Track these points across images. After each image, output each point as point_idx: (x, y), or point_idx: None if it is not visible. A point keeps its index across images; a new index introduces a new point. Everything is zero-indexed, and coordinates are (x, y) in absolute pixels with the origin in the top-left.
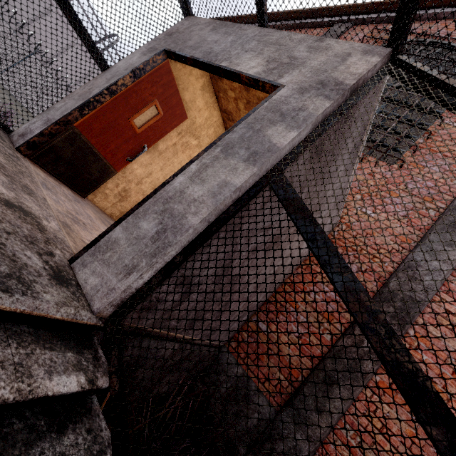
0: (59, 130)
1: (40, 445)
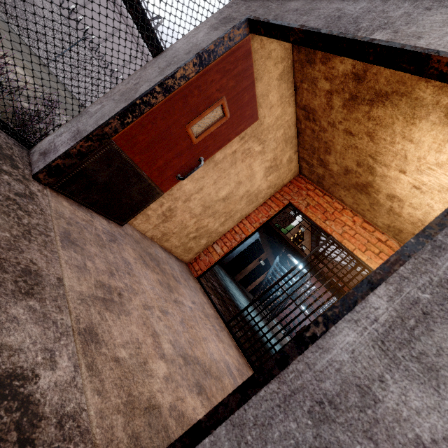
0: (91, 147)
1: None
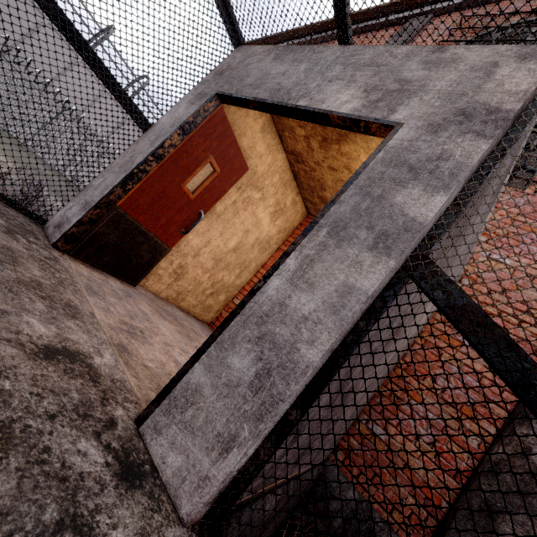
0: (100, 213)
1: None
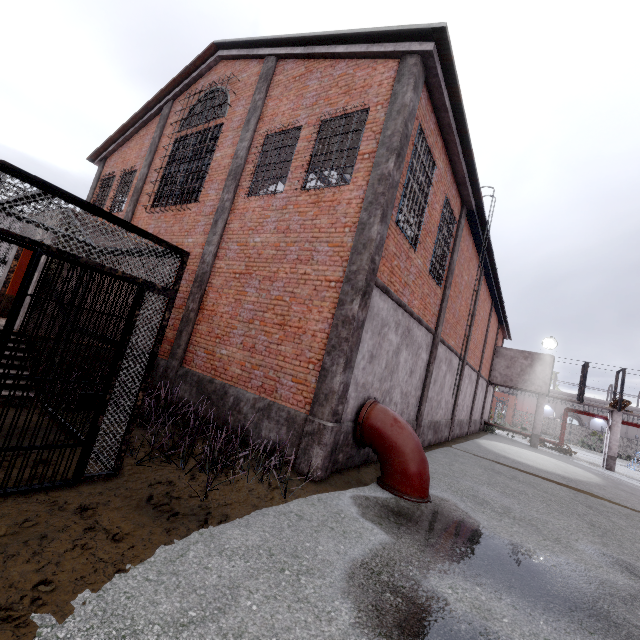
0: (2, 299)
1: None
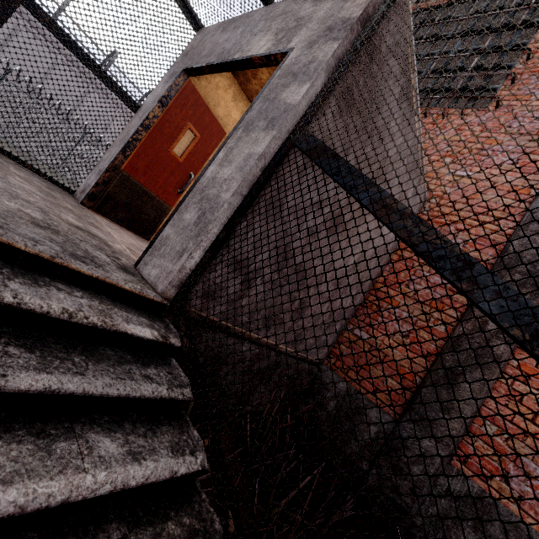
0: (110, 176)
1: (129, 366)
